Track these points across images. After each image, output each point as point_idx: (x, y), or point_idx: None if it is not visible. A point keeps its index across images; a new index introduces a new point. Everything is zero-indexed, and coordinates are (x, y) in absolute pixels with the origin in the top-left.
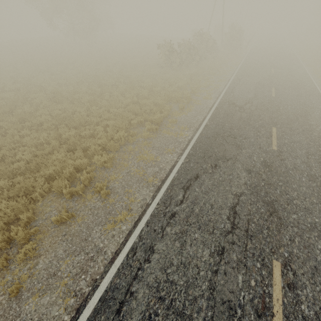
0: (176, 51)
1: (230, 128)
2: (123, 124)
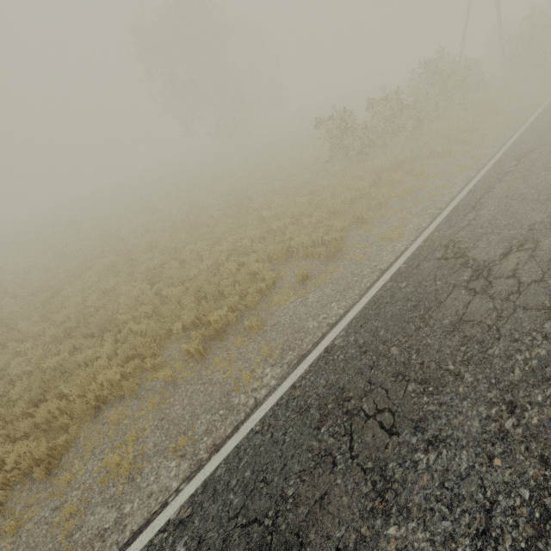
0: (352, 125)
1: (396, 373)
2: (159, 331)
